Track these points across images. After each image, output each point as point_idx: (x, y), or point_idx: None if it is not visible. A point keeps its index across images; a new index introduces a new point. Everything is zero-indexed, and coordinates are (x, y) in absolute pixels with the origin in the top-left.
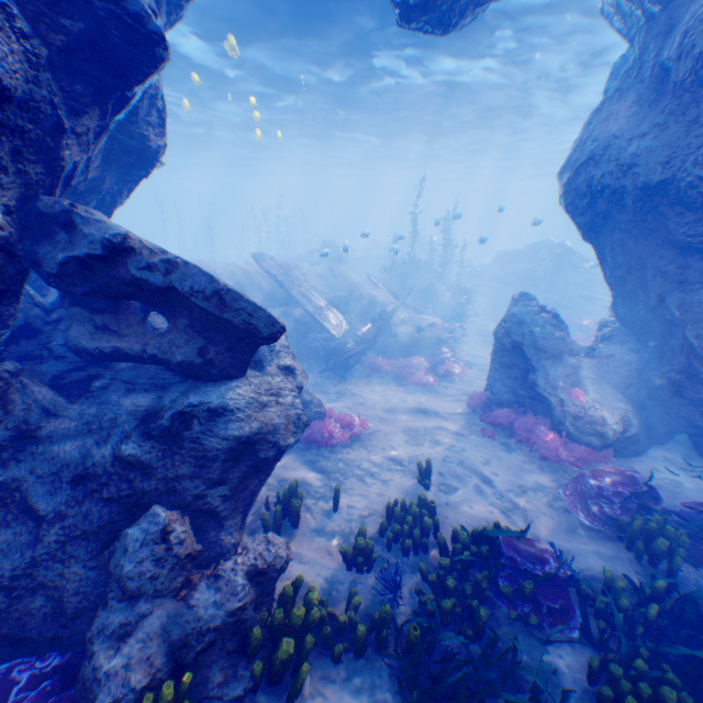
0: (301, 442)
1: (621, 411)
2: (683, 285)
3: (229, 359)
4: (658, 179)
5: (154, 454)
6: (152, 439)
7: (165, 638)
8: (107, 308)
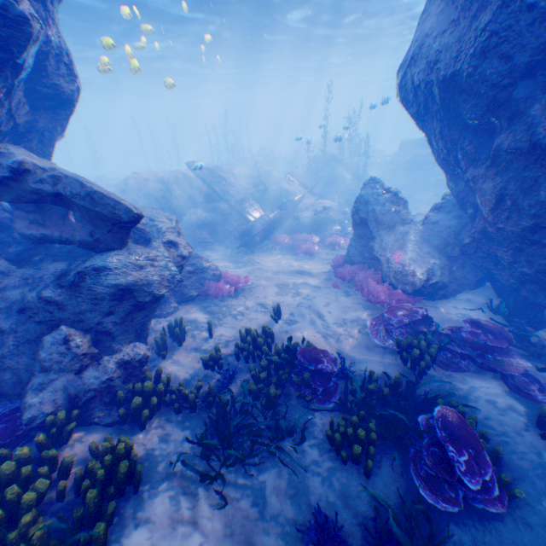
0: (201, 295)
1: (429, 265)
2: (476, 161)
3: (111, 238)
4: (451, 72)
5: (63, 296)
6: (62, 288)
7: (66, 392)
8: (34, 209)
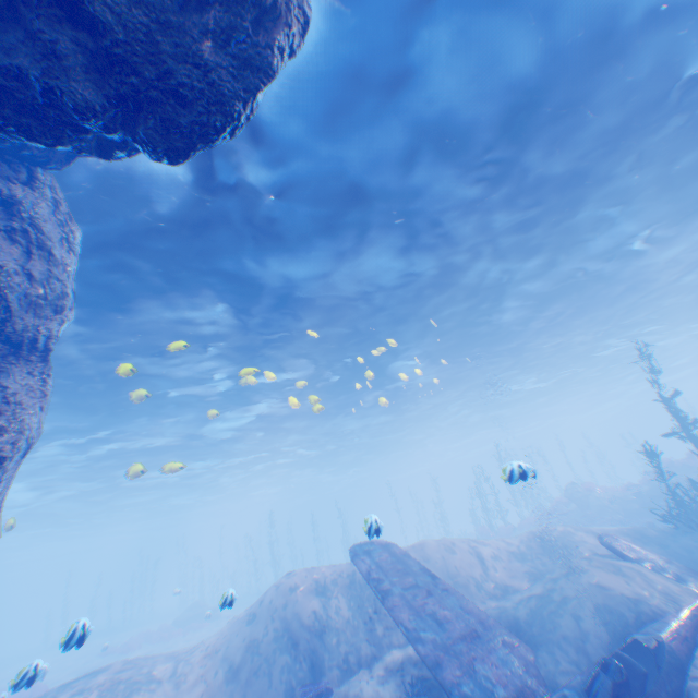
0: None
1: None
2: None
3: None
4: None
5: None
6: None
7: None
8: None
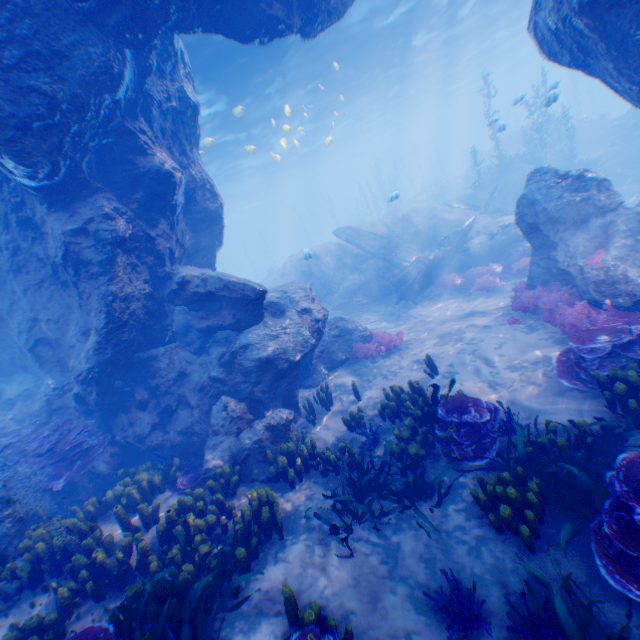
0: (352, 359)
1: None
2: None
3: (249, 317)
4: None
5: (222, 372)
6: (221, 365)
7: (229, 449)
8: (200, 308)
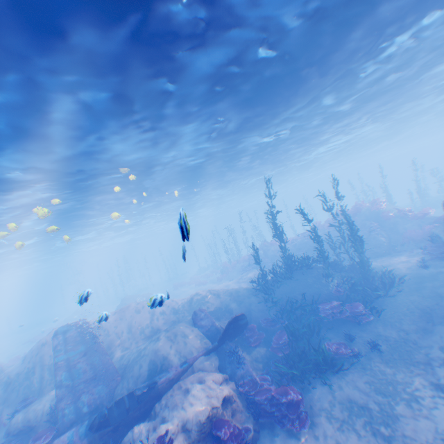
0: None
1: None
2: None
3: None
4: None
5: None
6: None
7: None
8: None
